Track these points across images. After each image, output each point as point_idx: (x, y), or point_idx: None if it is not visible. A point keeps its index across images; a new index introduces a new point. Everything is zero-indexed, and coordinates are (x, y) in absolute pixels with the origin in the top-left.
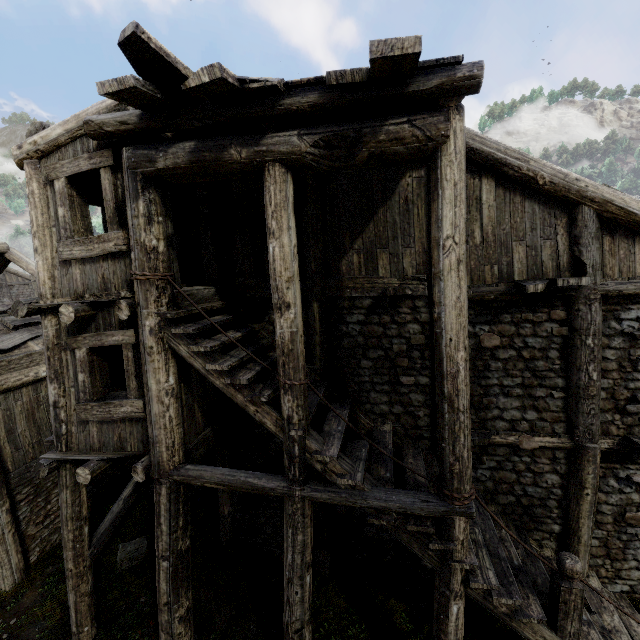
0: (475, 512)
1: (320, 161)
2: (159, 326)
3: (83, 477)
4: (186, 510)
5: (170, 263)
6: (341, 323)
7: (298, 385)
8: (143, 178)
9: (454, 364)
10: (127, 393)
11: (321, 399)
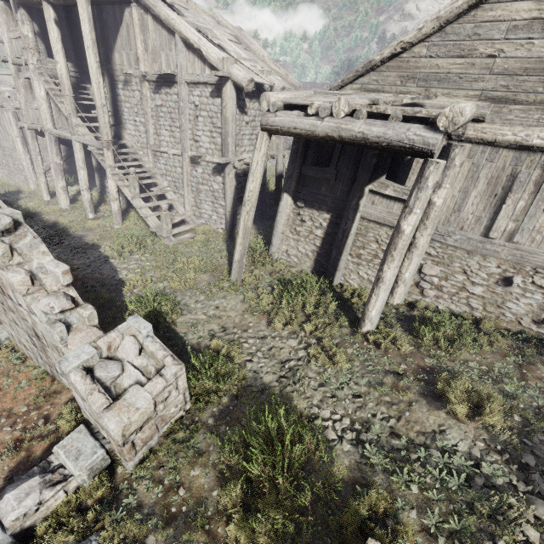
0: (106, 146)
1: (54, 1)
2: (34, 69)
3: (26, 127)
4: (57, 148)
5: (39, 44)
6: (117, 89)
7: (66, 96)
8: (17, 4)
9: (93, 89)
10: (35, 99)
11: (75, 104)
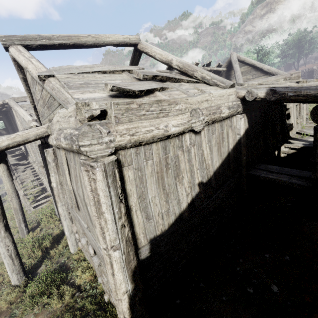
0: None
1: None
2: None
3: None
4: None
5: None
6: None
7: None
8: None
9: None
10: None
11: None
